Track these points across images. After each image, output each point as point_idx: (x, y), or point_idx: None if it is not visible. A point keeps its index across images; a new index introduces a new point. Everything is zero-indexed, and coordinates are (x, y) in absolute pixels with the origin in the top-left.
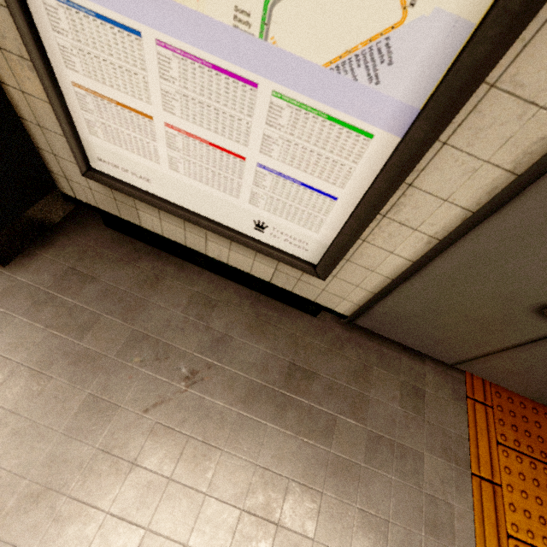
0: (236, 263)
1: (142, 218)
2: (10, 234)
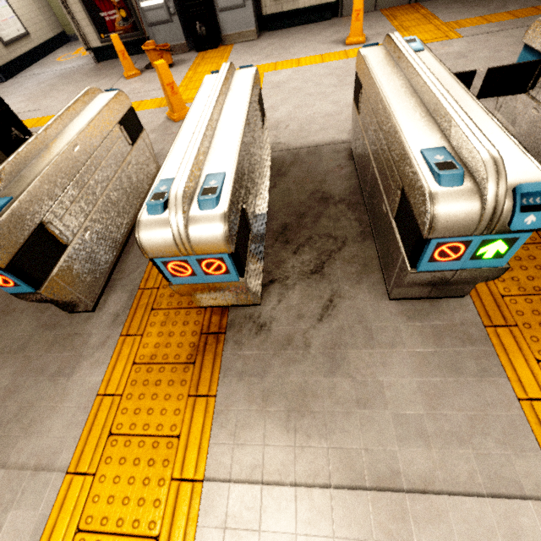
0: (306, 5)
1: (282, 7)
2: (256, 30)
